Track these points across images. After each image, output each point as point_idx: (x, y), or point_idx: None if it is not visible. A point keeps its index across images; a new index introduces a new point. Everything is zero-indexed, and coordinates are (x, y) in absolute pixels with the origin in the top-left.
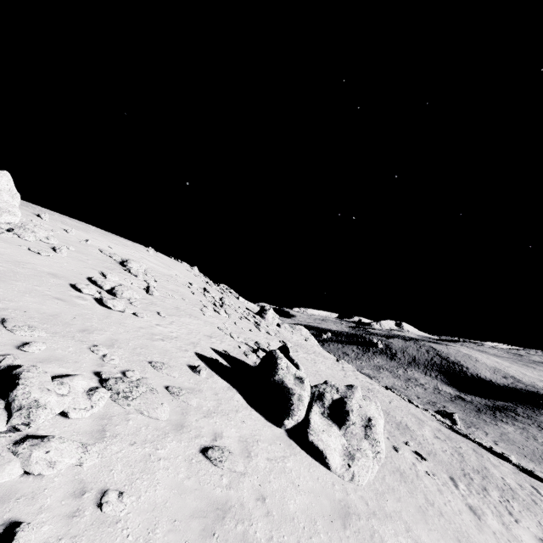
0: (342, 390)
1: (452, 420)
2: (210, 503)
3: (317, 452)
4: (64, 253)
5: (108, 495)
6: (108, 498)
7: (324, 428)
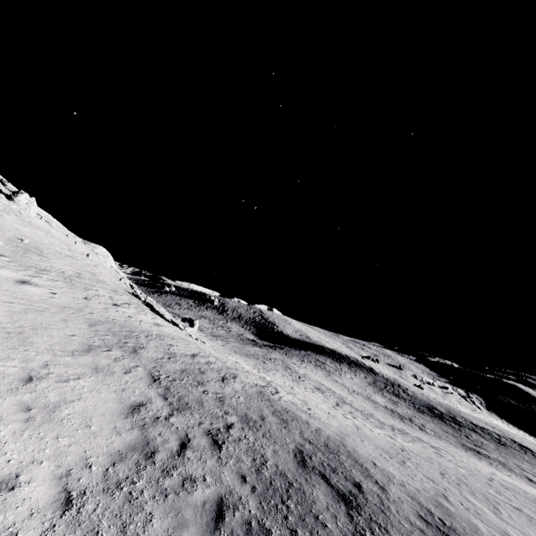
0: None
1: (192, 324)
2: None
3: None
4: None
5: None
6: None
7: None
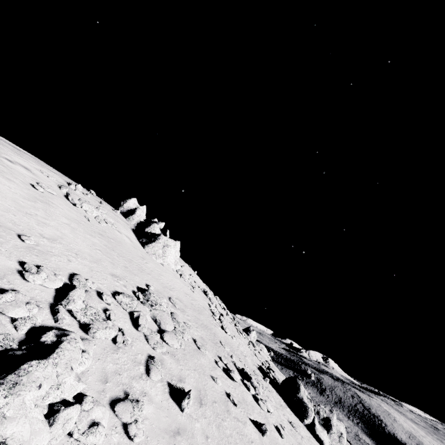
0: (327, 412)
1: None
2: (301, 442)
3: (320, 441)
4: (196, 289)
5: (282, 425)
6: (283, 426)
7: (321, 430)
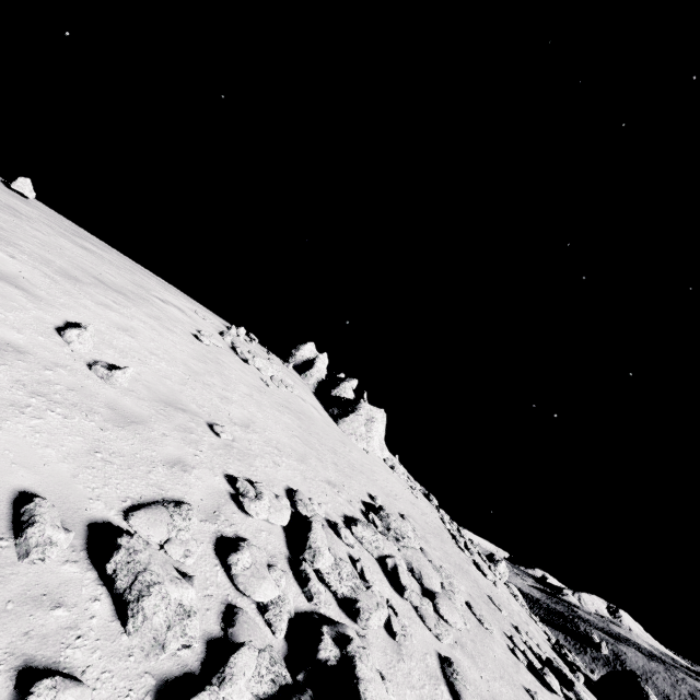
0: None
1: None
2: None
3: None
4: (418, 492)
5: None
6: None
7: None
